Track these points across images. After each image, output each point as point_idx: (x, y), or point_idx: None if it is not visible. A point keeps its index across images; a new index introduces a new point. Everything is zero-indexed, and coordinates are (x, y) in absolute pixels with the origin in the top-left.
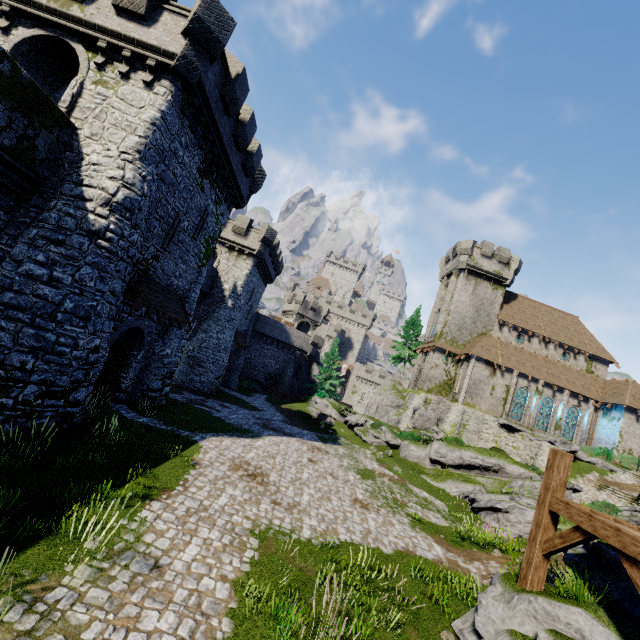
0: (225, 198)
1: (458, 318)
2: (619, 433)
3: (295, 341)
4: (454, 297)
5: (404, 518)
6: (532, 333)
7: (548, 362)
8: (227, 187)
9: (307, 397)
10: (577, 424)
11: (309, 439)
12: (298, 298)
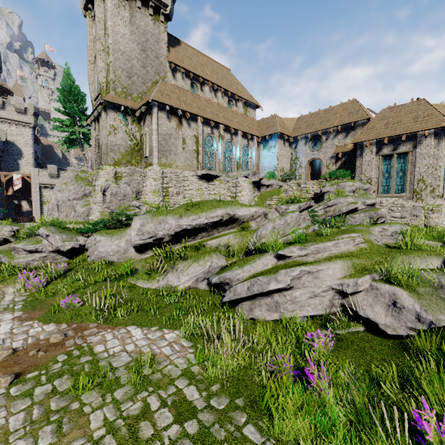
0: None
1: (123, 59)
2: (277, 157)
3: None
4: (108, 25)
5: None
6: (203, 81)
7: (221, 108)
8: None
9: None
10: (249, 160)
11: None
12: None
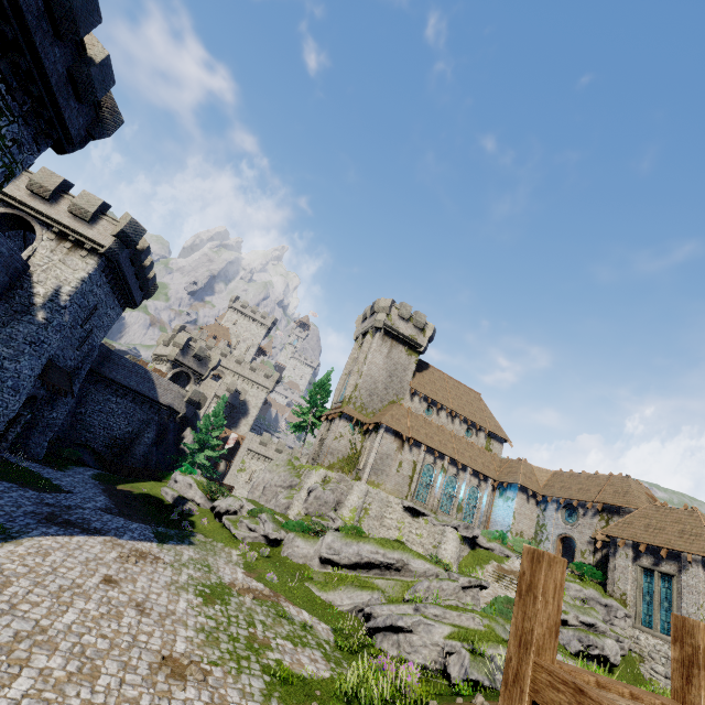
0: (25, 115)
1: (370, 382)
2: (513, 514)
3: (163, 395)
4: (368, 358)
5: (255, 680)
6: (441, 406)
7: (454, 437)
8: (29, 94)
9: (166, 473)
10: (477, 505)
11: (133, 538)
12: (178, 340)
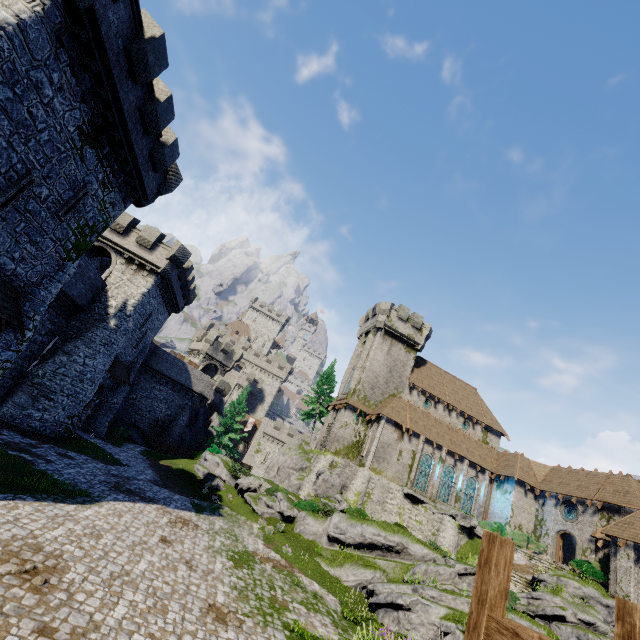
0: (120, 185)
1: (372, 376)
2: (511, 507)
3: (196, 384)
4: (370, 354)
5: (278, 633)
6: (438, 399)
7: (451, 429)
8: (124, 172)
9: (197, 452)
10: (475, 496)
11: (177, 507)
12: (209, 337)
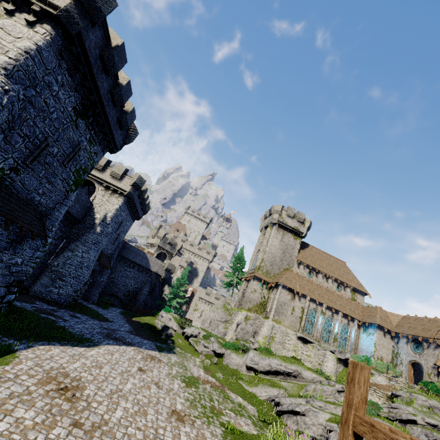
0: (100, 141)
1: (271, 257)
2: (374, 344)
3: (153, 266)
4: (269, 242)
5: (217, 429)
6: (318, 271)
7: (328, 291)
8: (102, 132)
9: (156, 312)
10: (348, 337)
11: (147, 348)
12: (160, 234)
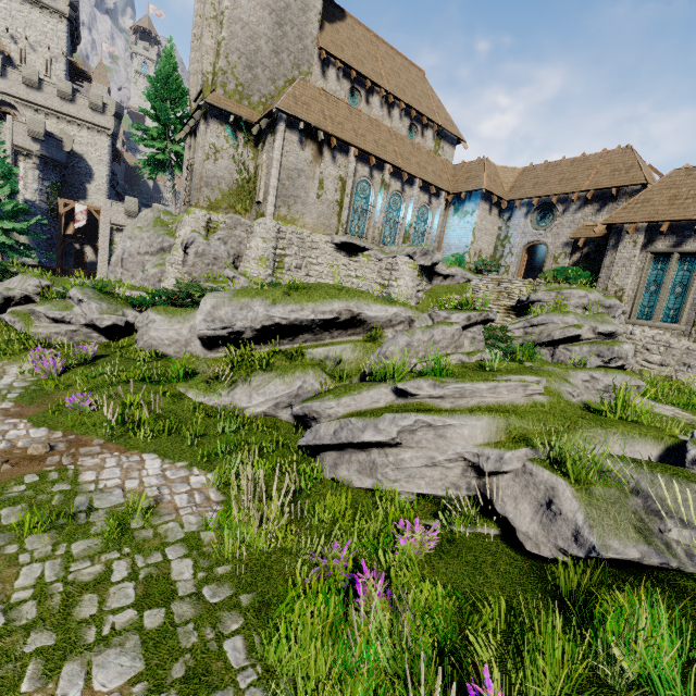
0: None
1: (243, 37)
2: (473, 231)
3: None
4: None
5: None
6: (371, 86)
7: (395, 136)
8: None
9: None
10: (427, 231)
11: None
12: None
